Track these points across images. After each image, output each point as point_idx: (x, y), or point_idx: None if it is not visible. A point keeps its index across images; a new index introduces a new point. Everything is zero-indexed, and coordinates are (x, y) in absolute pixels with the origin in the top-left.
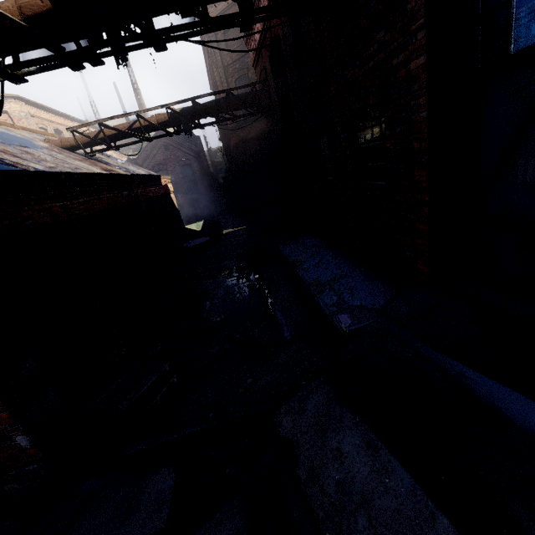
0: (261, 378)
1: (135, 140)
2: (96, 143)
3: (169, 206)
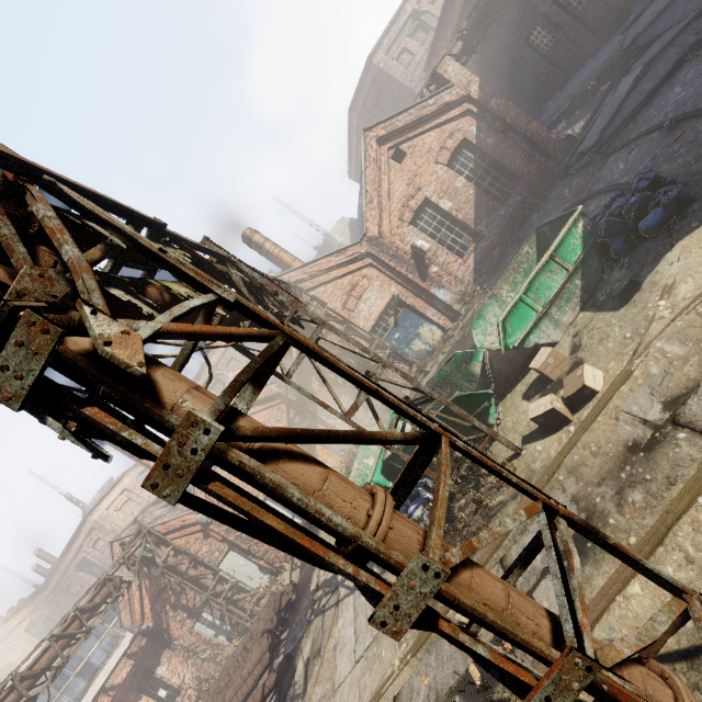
0: None
1: None
2: None
3: None
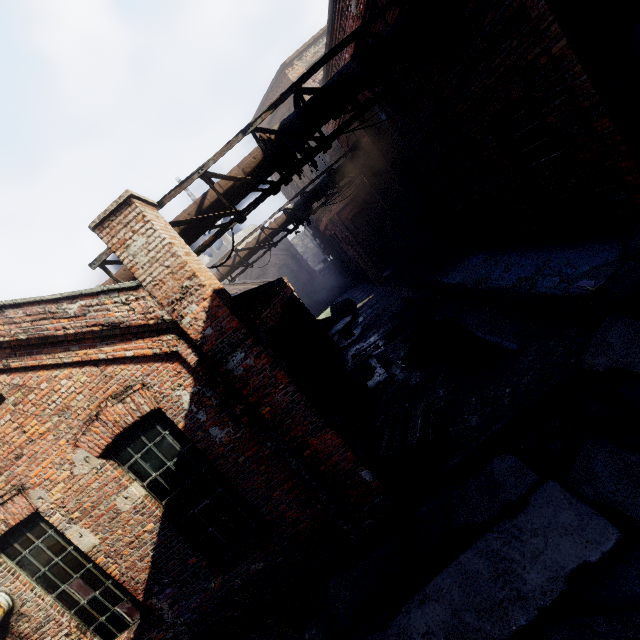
0: (519, 382)
1: (265, 251)
2: (234, 269)
3: (299, 303)
